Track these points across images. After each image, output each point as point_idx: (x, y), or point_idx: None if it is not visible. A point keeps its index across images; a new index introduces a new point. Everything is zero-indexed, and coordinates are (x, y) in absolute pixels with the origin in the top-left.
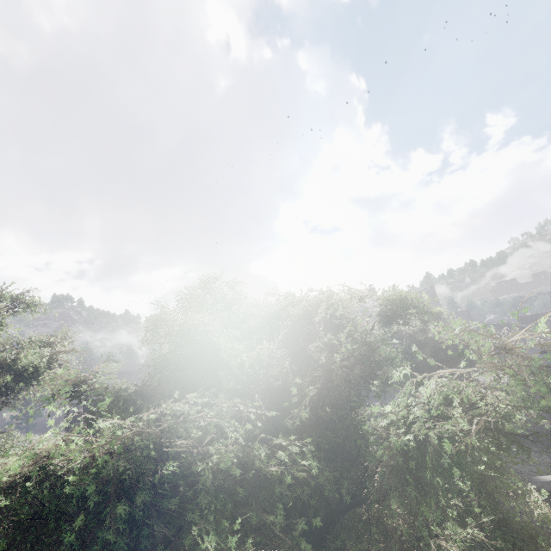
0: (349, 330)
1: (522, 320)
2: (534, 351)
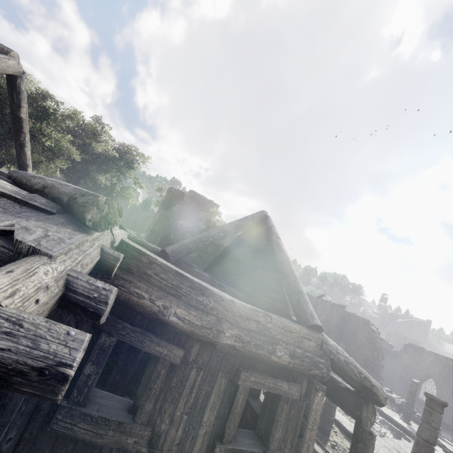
0: (53, 108)
1: (409, 346)
2: (366, 351)
